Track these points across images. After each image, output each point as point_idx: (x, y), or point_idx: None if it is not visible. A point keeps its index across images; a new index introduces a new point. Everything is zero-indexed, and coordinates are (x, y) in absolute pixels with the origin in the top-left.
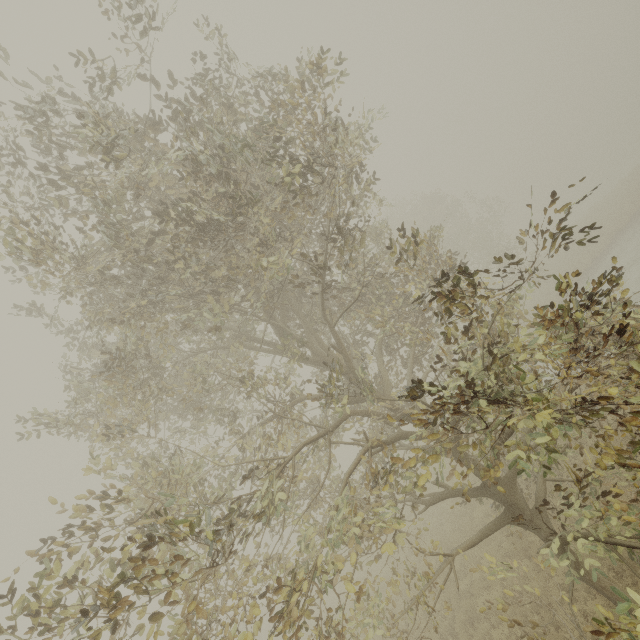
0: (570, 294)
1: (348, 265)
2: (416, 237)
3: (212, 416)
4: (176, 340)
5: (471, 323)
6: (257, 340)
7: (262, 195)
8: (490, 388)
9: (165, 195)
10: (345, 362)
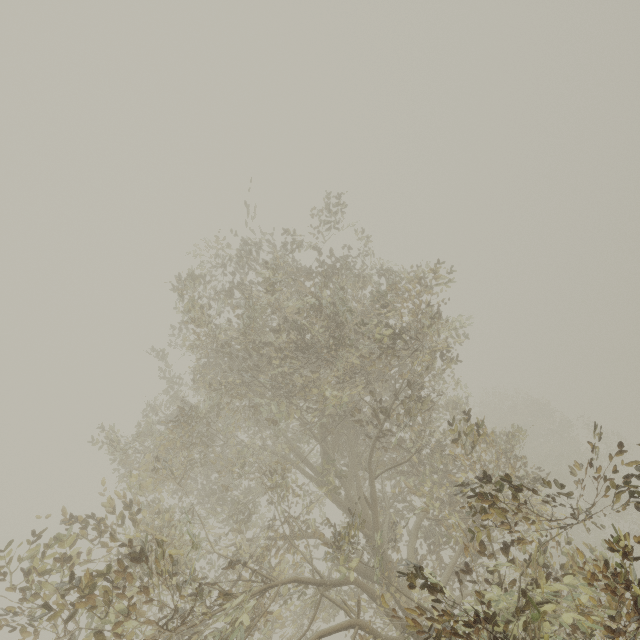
0: (623, 553)
1: (406, 423)
2: (478, 425)
3: (227, 510)
4: (239, 420)
5: (513, 540)
6: (301, 457)
7: (358, 338)
8: (514, 630)
9: (290, 312)
10: (372, 523)
